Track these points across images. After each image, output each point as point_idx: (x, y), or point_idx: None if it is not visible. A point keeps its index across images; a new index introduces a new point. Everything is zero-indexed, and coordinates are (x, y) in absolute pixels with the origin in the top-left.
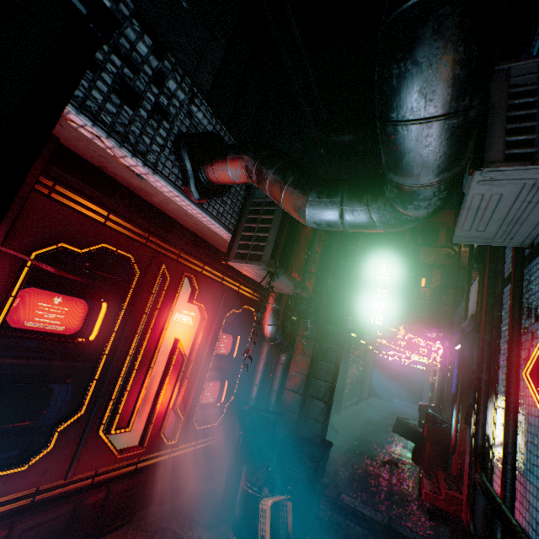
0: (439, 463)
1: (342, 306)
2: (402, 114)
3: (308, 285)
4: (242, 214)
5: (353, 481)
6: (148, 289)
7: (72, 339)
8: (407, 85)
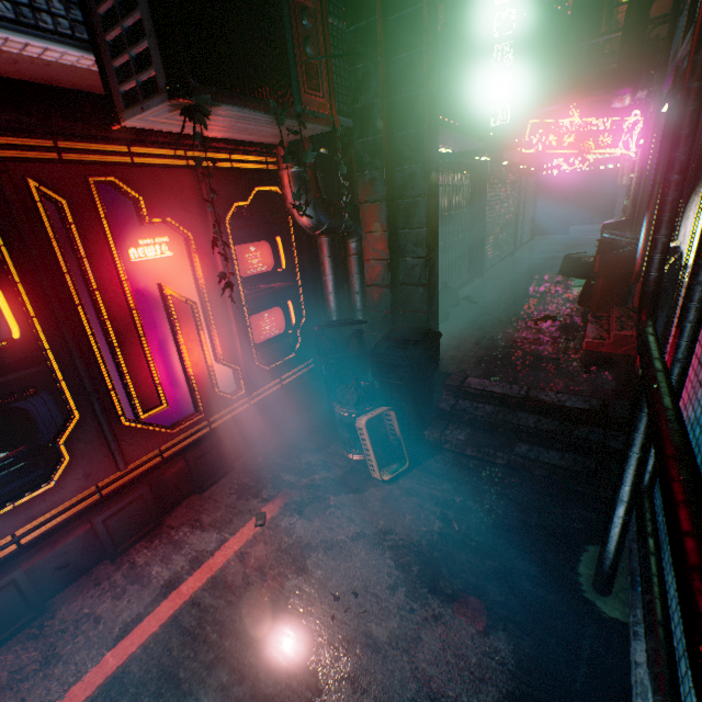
0: (614, 300)
1: (416, 118)
2: None
3: (313, 103)
4: None
5: (487, 358)
6: (41, 234)
7: None
8: None
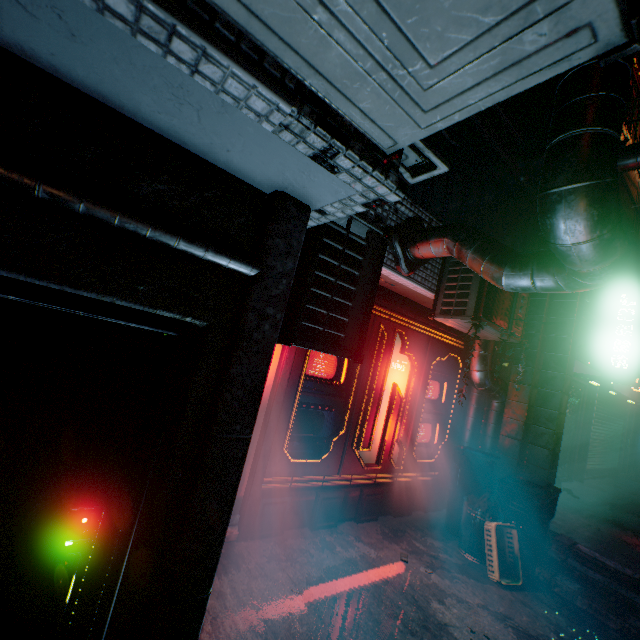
0: None
1: (562, 349)
2: (556, 241)
3: (515, 331)
4: (441, 275)
5: (595, 539)
6: (372, 344)
7: (332, 382)
8: (555, 230)
